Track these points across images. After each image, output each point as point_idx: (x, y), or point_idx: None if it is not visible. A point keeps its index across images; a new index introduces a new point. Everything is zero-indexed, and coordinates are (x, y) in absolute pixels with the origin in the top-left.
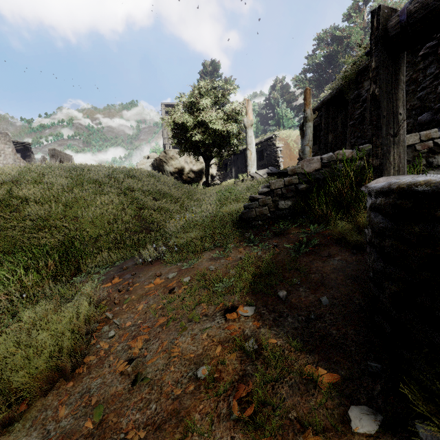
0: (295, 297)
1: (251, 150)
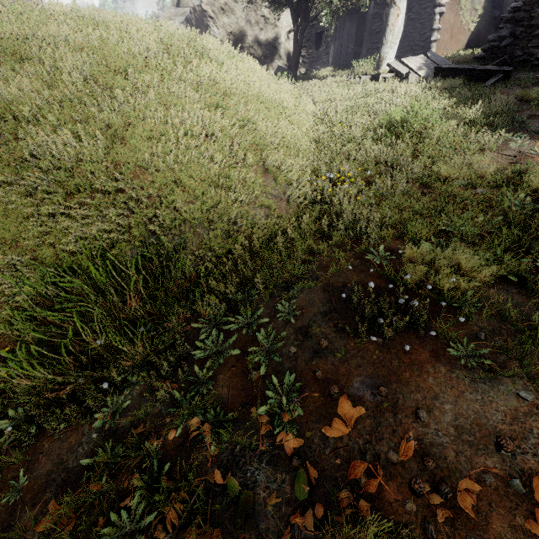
0: None
1: (399, 8)
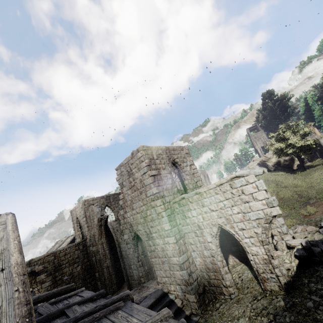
0: None
1: None
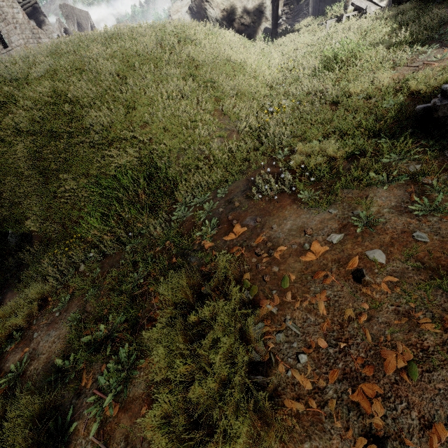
0: None
1: None
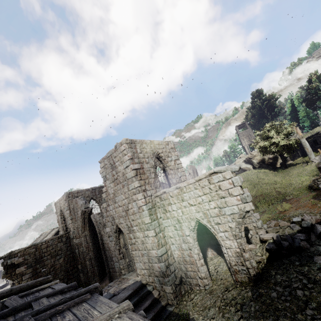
0: (318, 197)
1: (306, 148)
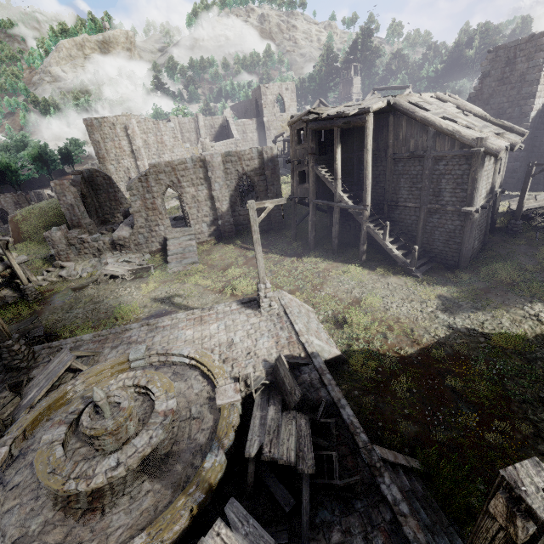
0: None
1: None
